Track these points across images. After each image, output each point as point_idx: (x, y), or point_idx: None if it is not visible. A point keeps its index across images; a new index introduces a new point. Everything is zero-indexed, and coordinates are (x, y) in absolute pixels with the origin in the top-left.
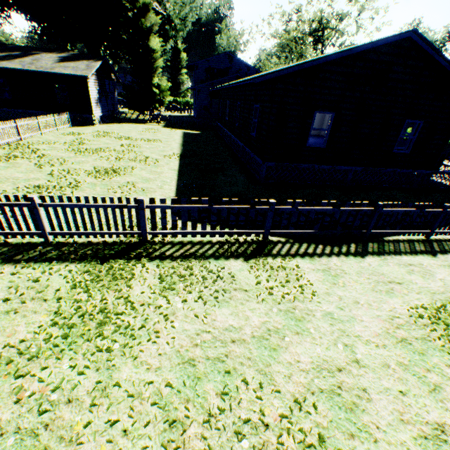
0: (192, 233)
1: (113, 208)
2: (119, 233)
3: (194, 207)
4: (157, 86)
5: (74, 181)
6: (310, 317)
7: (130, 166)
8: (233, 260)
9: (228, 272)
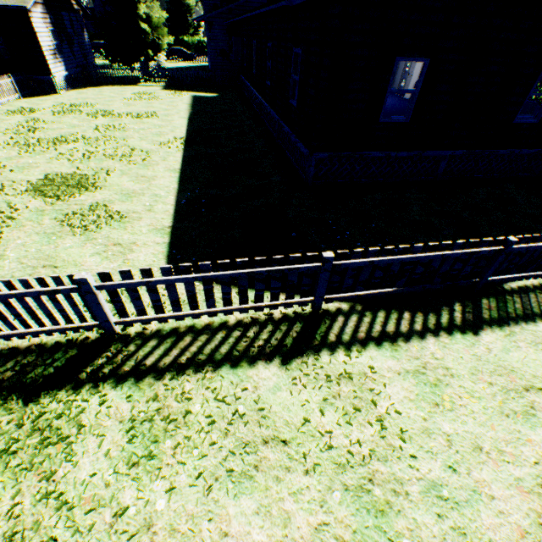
0: (192, 315)
1: (34, 295)
2: (61, 329)
3: (187, 279)
4: (147, 18)
5: (9, 208)
6: (400, 501)
7: (105, 168)
8: (262, 365)
9: (254, 399)
